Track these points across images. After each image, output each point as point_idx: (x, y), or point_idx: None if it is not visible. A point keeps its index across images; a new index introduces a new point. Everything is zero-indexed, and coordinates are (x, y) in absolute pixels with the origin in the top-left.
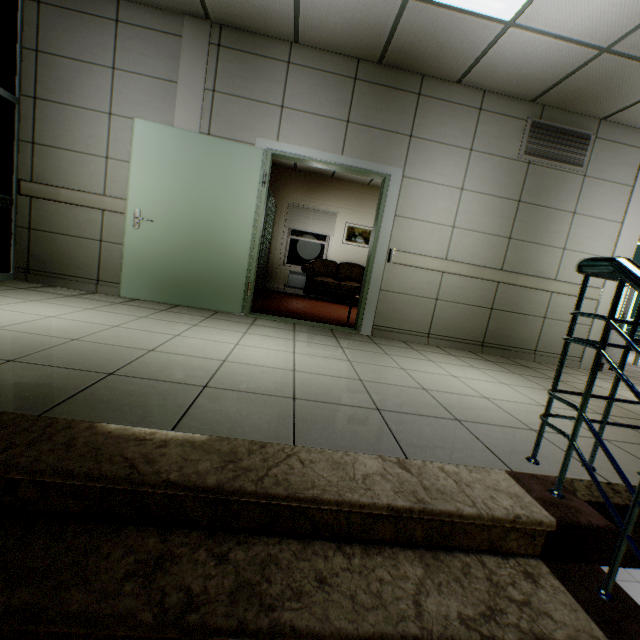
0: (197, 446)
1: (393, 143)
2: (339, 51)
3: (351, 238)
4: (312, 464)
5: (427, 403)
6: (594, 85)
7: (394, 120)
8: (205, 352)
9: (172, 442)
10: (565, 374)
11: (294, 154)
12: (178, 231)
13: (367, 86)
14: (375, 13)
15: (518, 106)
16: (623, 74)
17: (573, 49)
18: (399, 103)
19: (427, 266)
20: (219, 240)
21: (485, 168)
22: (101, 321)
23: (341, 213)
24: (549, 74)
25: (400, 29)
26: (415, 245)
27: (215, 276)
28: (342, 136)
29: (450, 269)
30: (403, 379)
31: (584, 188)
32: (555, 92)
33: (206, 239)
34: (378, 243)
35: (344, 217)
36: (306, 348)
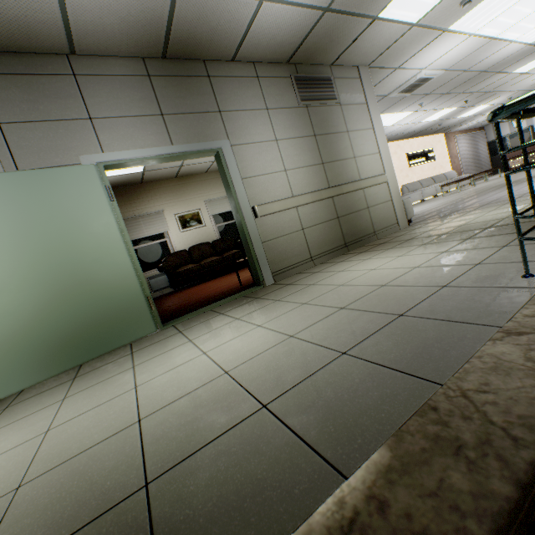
0: (403, 468)
1: (209, 121)
2: (122, 53)
3: (186, 225)
4: (491, 386)
5: (407, 291)
6: (323, 39)
7: (200, 102)
8: (194, 379)
9: (378, 490)
10: (404, 235)
11: (127, 159)
12: (39, 286)
13: (163, 80)
14: (149, 6)
15: (280, 68)
16: (339, 27)
17: (307, 13)
18: (197, 87)
19: (285, 207)
20: (94, 272)
21: (283, 119)
22: (18, 440)
23: (166, 209)
24: (295, 37)
25: (176, 19)
26: (268, 196)
27: (110, 310)
28: (164, 128)
29: (300, 202)
30: (359, 289)
31: (344, 113)
32: (301, 51)
33: (78, 278)
34: (241, 206)
35: (170, 211)
36: (259, 317)
